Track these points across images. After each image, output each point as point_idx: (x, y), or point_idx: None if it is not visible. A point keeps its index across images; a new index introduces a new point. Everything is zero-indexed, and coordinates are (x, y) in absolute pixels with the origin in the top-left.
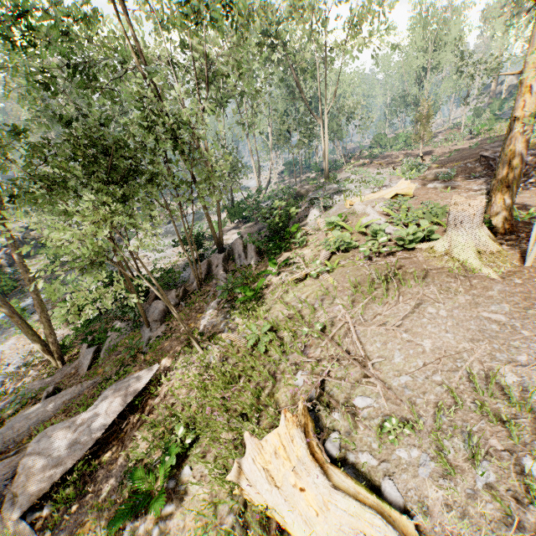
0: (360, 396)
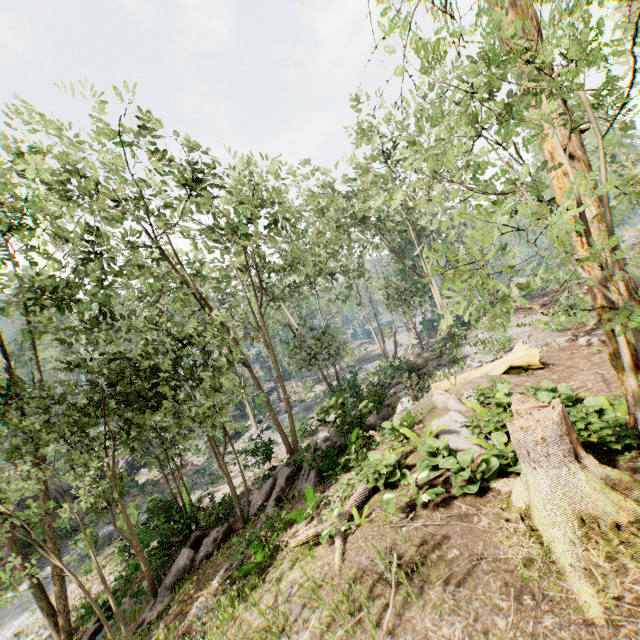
0: None
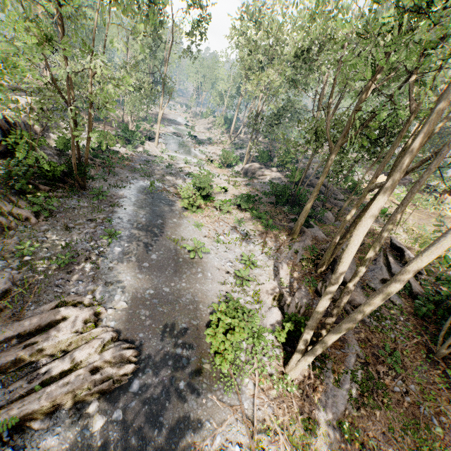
0: None
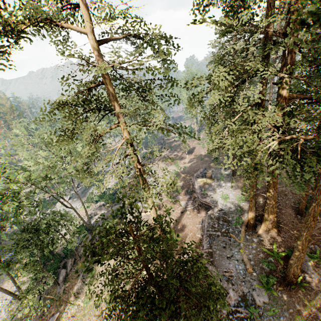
0: None
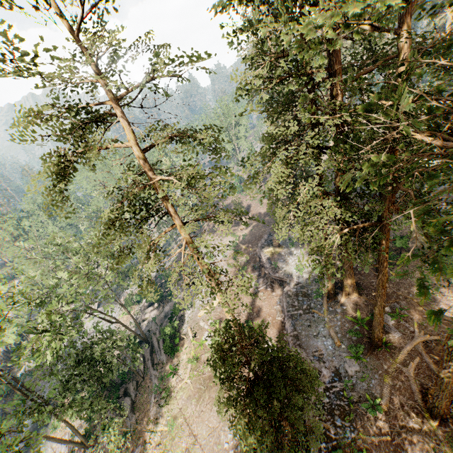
0: (196, 448)
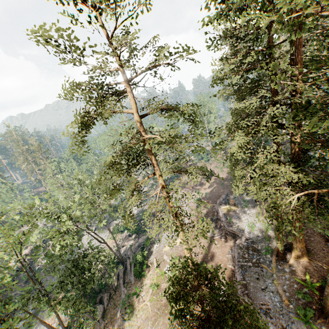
0: None
